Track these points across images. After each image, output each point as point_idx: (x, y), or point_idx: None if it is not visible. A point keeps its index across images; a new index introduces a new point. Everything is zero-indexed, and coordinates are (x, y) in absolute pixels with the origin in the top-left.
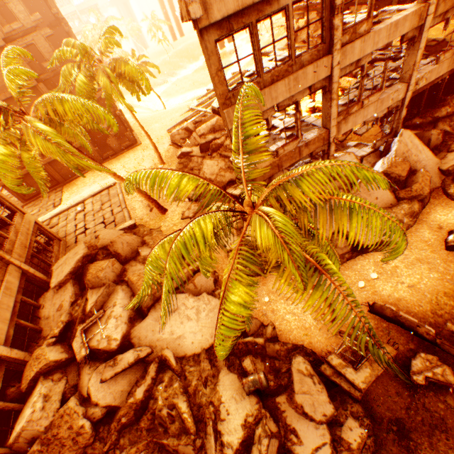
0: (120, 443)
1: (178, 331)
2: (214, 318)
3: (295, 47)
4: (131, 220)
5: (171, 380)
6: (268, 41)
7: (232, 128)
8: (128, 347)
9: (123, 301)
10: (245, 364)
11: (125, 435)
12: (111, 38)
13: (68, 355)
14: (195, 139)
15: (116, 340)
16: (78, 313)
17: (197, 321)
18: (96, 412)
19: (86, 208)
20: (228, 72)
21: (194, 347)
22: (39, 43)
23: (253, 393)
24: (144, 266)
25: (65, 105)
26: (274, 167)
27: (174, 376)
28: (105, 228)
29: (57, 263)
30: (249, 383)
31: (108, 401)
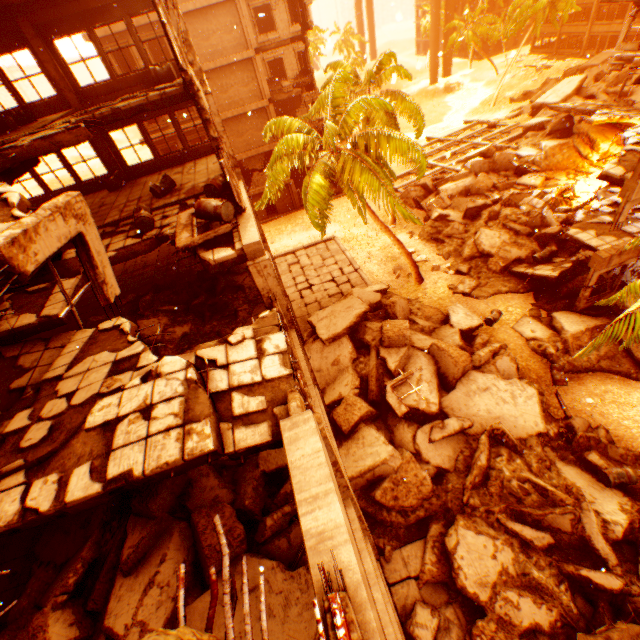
0: (469, 502)
1: (494, 411)
2: (534, 407)
3: (597, 104)
4: (379, 284)
5: (510, 456)
6: (508, 84)
7: (632, 200)
8: (439, 416)
9: (428, 367)
10: (592, 459)
11: (474, 496)
12: (401, 68)
13: (375, 410)
14: (442, 200)
15: (435, 404)
16: (366, 371)
17: (514, 406)
18: (429, 469)
19: (301, 261)
20: (445, 117)
21: (517, 431)
22: (287, 58)
23: (612, 487)
24: (427, 336)
25: (390, 142)
26: (635, 251)
27: (512, 453)
28: (338, 288)
29: (314, 315)
30: (612, 474)
31: (437, 462)
